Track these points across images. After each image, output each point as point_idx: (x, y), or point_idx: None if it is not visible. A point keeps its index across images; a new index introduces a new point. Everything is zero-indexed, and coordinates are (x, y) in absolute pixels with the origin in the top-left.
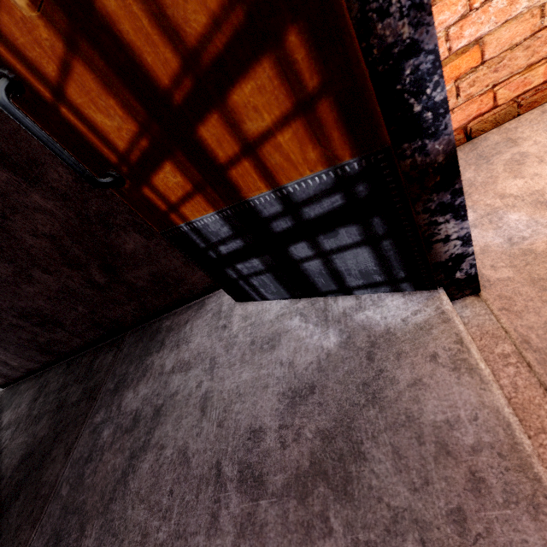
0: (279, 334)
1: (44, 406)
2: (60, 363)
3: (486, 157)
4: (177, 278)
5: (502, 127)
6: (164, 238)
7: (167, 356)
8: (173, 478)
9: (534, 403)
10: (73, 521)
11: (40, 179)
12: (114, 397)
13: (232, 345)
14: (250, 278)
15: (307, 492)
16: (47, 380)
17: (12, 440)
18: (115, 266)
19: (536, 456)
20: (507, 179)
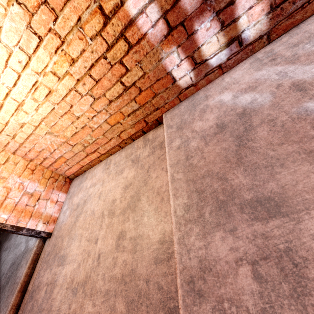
0: (20, 243)
1: None
2: None
3: (81, 183)
4: None
5: (90, 170)
6: None
7: (6, 244)
8: None
9: (36, 271)
10: None
11: None
12: None
13: (15, 244)
14: None
15: (0, 290)
16: None
17: None
18: None
19: (19, 285)
20: (76, 196)
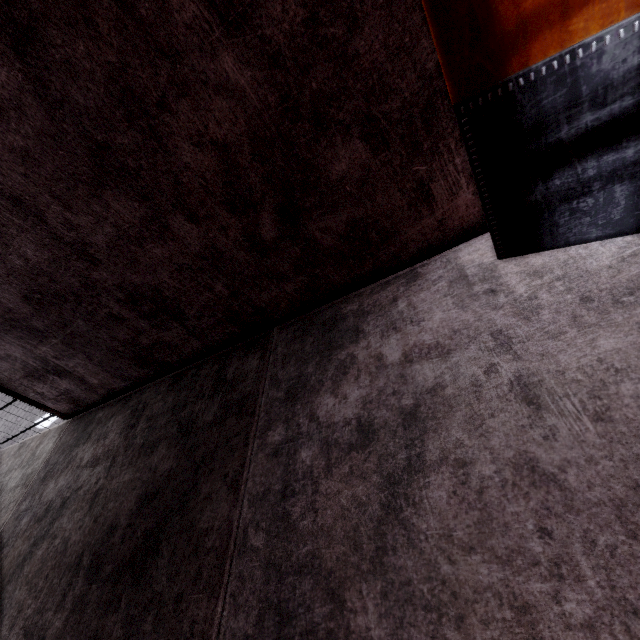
0: None
1: (153, 432)
2: (157, 380)
3: None
4: (386, 231)
5: None
6: (456, 116)
7: (380, 344)
8: (533, 508)
9: None
10: (306, 586)
11: (248, 19)
12: (295, 407)
13: (534, 310)
14: (584, 192)
15: None
16: (143, 402)
17: (110, 478)
18: (301, 207)
19: None
20: None
